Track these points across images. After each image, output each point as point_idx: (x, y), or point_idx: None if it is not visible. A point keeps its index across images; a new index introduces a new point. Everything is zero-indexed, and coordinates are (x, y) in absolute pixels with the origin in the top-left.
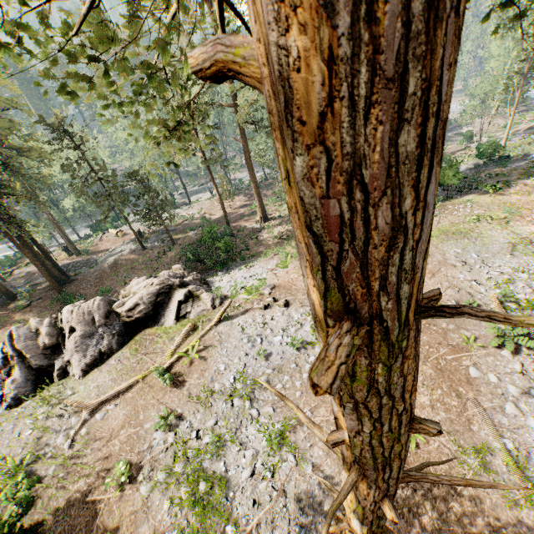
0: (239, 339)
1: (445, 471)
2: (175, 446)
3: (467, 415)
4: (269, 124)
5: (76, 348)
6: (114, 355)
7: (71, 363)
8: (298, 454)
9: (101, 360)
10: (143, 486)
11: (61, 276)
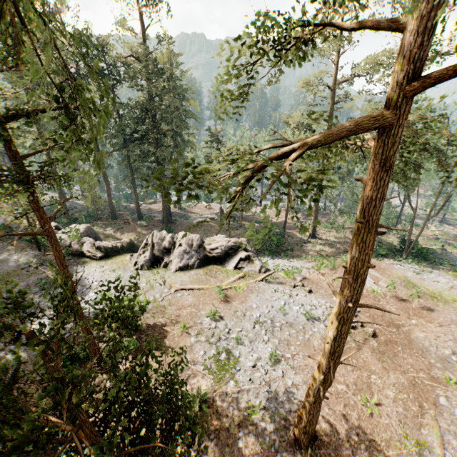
0: (270, 296)
1: (385, 438)
2: (214, 330)
3: (421, 421)
4: (345, 172)
5: (178, 255)
6: (194, 270)
7: (172, 262)
8: (285, 372)
9: (186, 269)
10: (193, 337)
11: (169, 217)
